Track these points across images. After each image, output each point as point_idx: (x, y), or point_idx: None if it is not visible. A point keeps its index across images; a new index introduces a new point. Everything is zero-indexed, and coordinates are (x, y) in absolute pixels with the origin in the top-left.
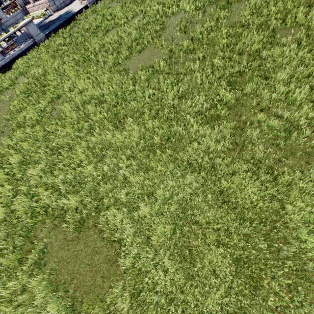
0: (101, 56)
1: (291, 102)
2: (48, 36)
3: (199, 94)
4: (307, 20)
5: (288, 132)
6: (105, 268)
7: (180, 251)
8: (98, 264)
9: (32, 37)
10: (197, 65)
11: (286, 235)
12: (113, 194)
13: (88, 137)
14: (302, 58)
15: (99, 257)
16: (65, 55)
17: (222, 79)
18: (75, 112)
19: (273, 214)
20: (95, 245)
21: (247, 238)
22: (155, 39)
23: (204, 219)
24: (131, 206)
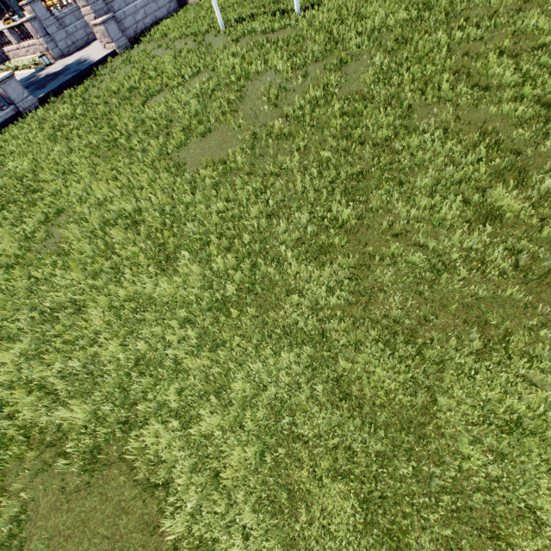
0: (139, 139)
1: (438, 223)
2: (43, 100)
3: (301, 210)
4: (456, 93)
5: (437, 271)
6: (138, 540)
7: (273, 494)
8: (126, 535)
9: (13, 102)
10: (296, 159)
11: (441, 448)
12: (155, 393)
13: (111, 287)
14: (451, 153)
15: (128, 521)
16: (74, 136)
17: (336, 184)
18: (89, 240)
19: (419, 413)
20: (121, 496)
21: (381, 459)
22: (229, 115)
23: (312, 429)
24: (187, 414)
